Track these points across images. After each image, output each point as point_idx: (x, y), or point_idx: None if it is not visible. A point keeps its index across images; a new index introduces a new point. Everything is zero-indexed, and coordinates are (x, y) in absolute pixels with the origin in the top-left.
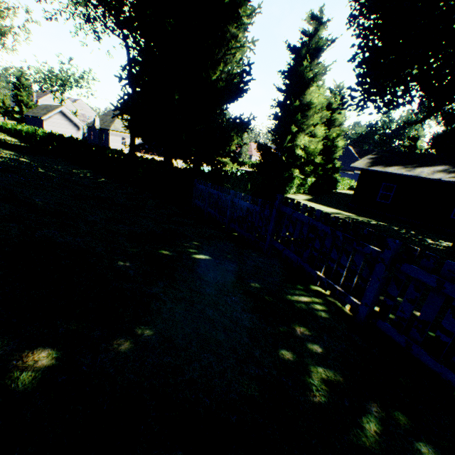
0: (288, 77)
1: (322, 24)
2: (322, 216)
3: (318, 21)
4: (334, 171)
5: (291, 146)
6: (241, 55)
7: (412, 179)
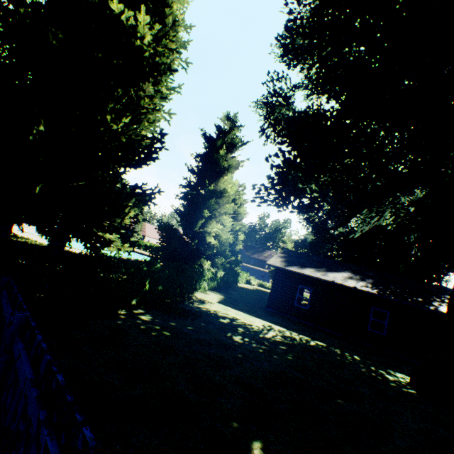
0: (203, 160)
1: (236, 126)
2: (260, 339)
3: (233, 123)
4: (237, 264)
5: (202, 232)
6: (154, 119)
7: (327, 284)
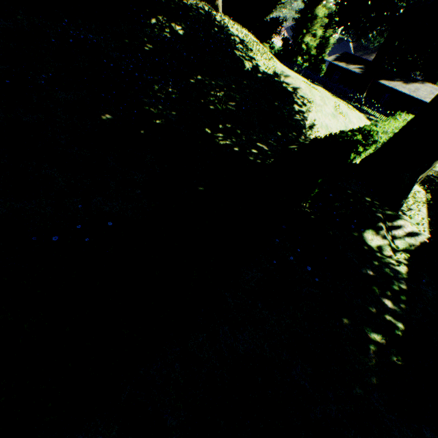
0: None
1: None
2: None
3: None
4: (321, 62)
5: (301, 42)
6: None
7: (347, 71)
